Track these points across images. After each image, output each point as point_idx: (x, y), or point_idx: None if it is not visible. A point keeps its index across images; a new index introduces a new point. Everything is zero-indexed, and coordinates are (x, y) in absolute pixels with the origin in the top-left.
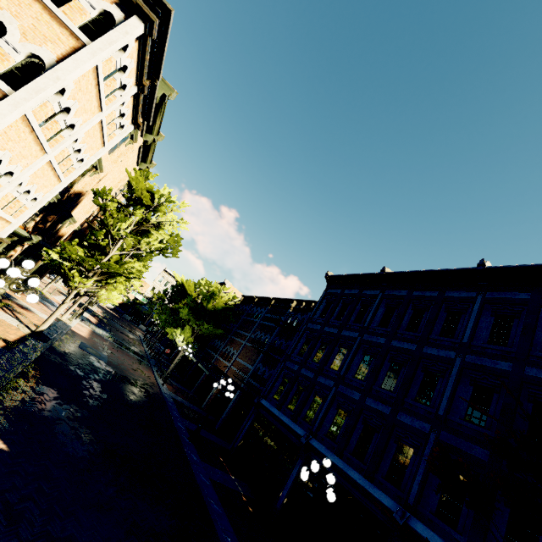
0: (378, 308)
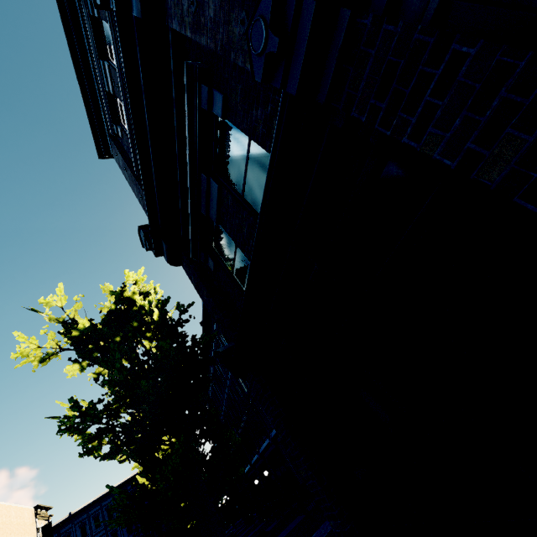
0: (76, 532)
